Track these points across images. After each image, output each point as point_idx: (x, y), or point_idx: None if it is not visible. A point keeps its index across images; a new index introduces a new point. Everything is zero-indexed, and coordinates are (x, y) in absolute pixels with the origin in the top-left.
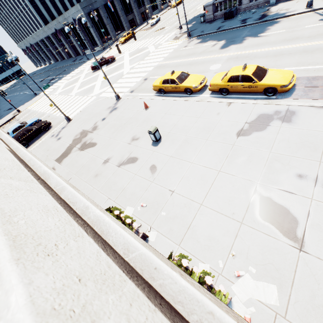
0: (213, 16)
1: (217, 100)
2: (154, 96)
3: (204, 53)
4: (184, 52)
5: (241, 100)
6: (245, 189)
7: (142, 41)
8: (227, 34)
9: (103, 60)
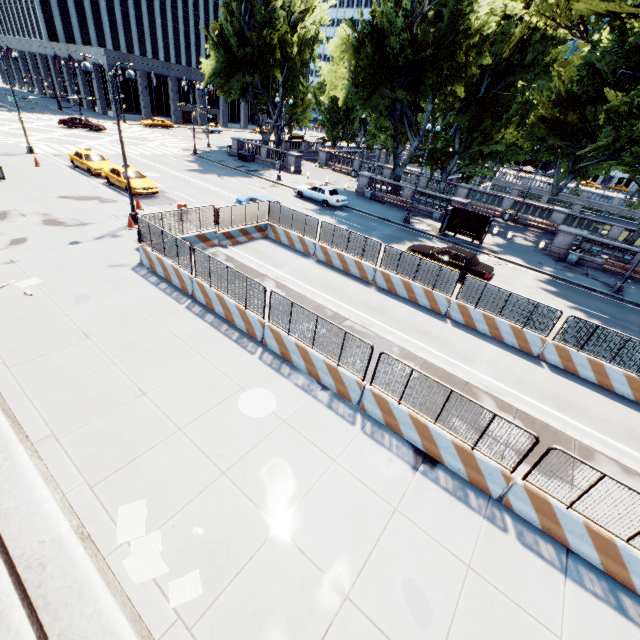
0: (237, 152)
1: (96, 183)
2: (66, 166)
3: (170, 166)
4: (164, 159)
5: (109, 189)
6: (2, 209)
7: (163, 136)
8: (215, 167)
9: (84, 122)
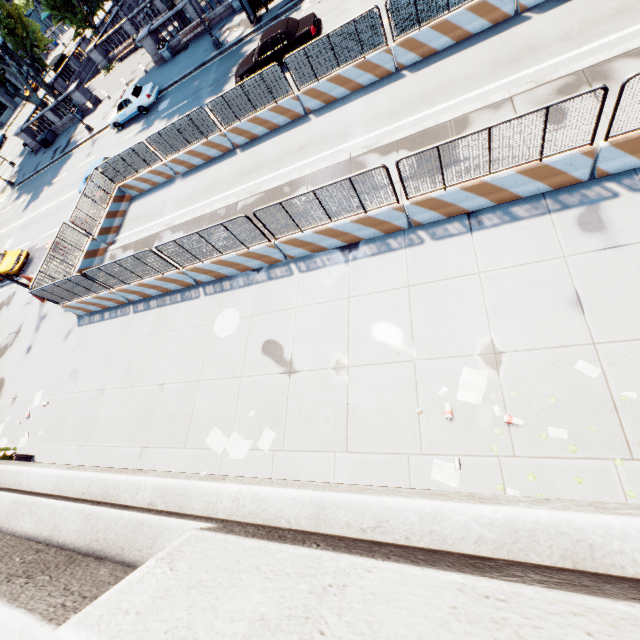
0: (36, 143)
1: None
2: None
3: (11, 220)
4: (0, 219)
5: None
6: None
7: None
8: (38, 180)
9: None
